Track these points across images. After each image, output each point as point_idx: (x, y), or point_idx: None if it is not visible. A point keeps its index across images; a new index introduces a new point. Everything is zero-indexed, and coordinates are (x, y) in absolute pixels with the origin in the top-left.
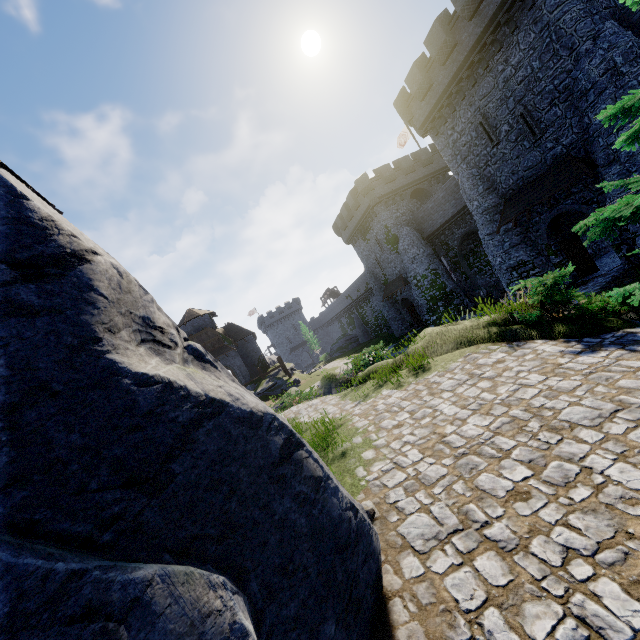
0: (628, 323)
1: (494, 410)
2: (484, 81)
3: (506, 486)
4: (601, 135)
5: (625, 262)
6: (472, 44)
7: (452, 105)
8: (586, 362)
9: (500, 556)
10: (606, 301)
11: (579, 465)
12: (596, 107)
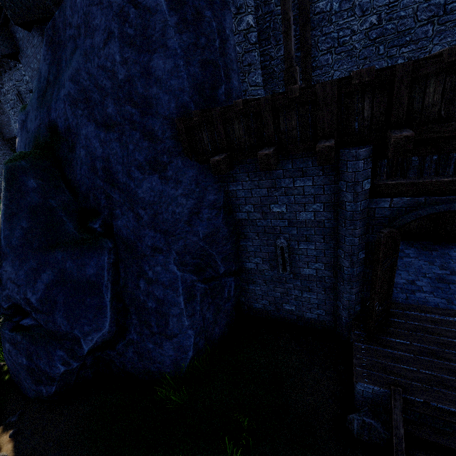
0: None
1: None
2: (16, 72)
3: None
4: None
5: None
6: None
7: None
8: None
9: None
10: None
11: None
12: None
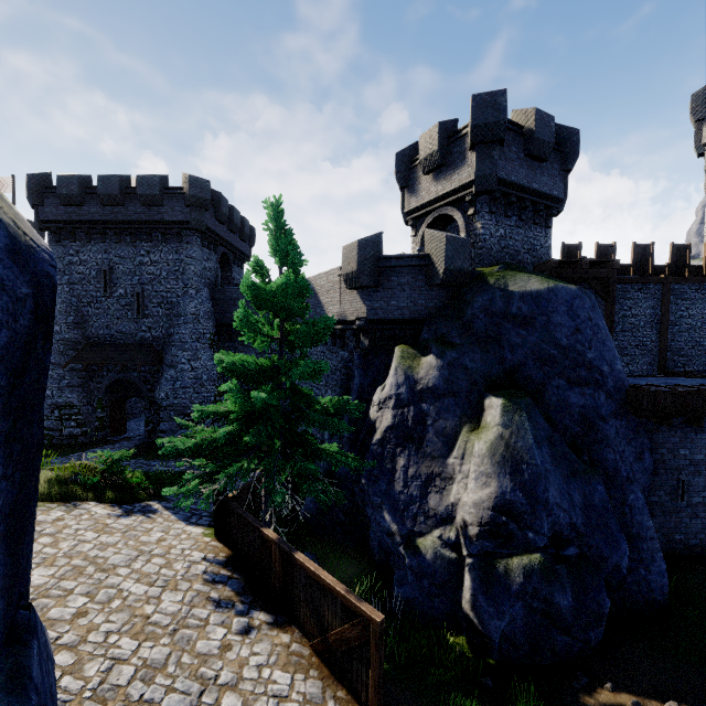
0: (149, 497)
1: (59, 562)
2: (127, 248)
3: (72, 612)
4: (175, 346)
5: (147, 435)
6: (135, 219)
7: (90, 236)
8: (124, 523)
9: (70, 650)
10: (141, 477)
11: (117, 589)
12: (181, 329)
